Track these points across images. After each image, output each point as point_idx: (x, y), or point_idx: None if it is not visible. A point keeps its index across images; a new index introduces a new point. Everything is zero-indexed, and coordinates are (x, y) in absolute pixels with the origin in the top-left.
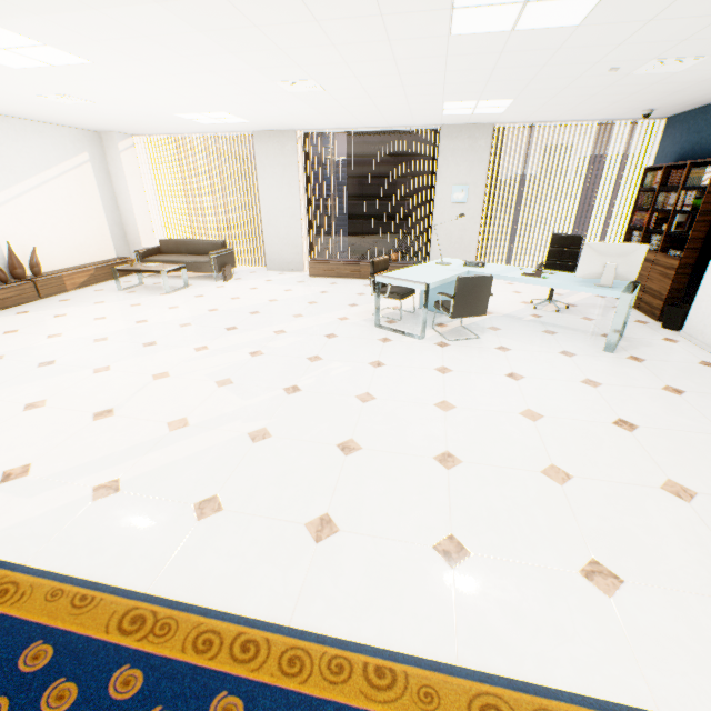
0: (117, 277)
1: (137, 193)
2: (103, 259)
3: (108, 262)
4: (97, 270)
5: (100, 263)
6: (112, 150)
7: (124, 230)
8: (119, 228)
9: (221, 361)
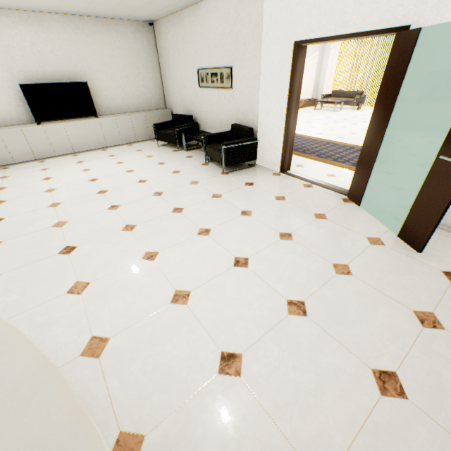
0: (315, 104)
1: (328, 69)
2: (307, 98)
3: (309, 100)
4: (306, 102)
5: (307, 100)
6: (327, 49)
7: (317, 86)
8: (316, 85)
9: (362, 127)
